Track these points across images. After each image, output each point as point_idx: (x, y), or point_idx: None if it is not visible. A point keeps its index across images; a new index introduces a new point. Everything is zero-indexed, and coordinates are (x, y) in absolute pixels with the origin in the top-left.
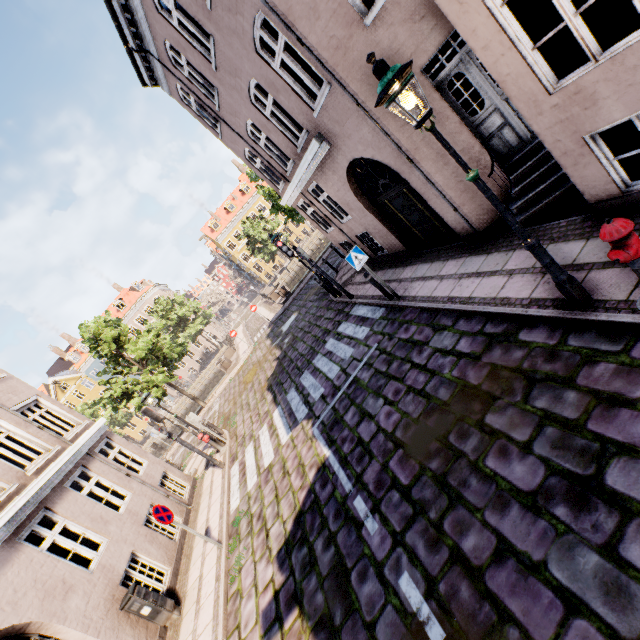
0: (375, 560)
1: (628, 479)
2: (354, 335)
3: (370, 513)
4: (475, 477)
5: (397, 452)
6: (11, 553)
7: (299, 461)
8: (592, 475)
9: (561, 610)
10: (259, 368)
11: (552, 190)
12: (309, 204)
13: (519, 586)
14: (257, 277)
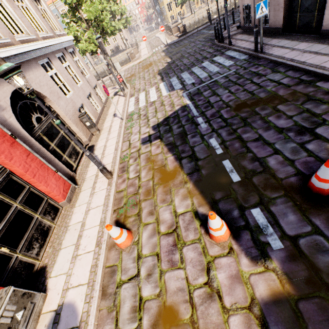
0: (201, 134)
1: (325, 131)
2: (223, 63)
3: (204, 122)
4: (260, 121)
5: (227, 108)
6: (36, 65)
7: (171, 102)
8: (311, 128)
9: (272, 153)
10: (154, 64)
11: None
12: None
13: (260, 147)
14: (165, 14)
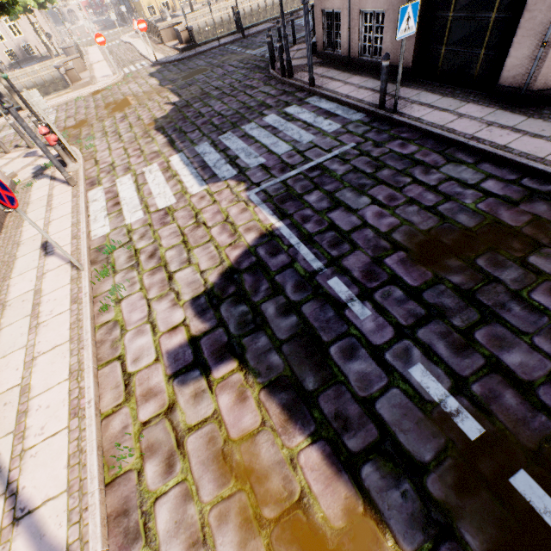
0: (369, 343)
1: None
2: (315, 124)
3: (357, 298)
4: (518, 305)
5: (397, 253)
6: None
7: (225, 218)
8: None
9: None
10: (137, 103)
11: None
12: None
13: None
14: None
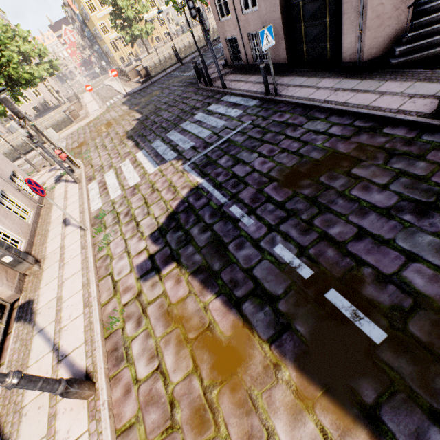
0: (252, 238)
1: None
2: (226, 113)
3: (246, 215)
4: (342, 199)
5: (272, 184)
6: None
7: (170, 184)
8: (432, 202)
9: (403, 260)
10: (115, 123)
11: (428, 48)
12: None
13: (373, 250)
14: (111, 55)
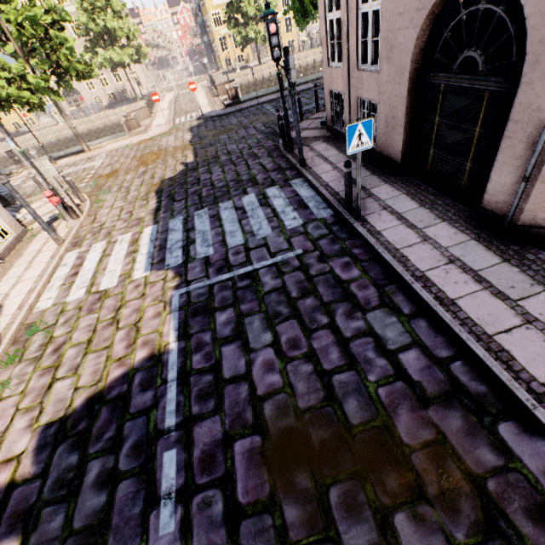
0: None
1: None
2: (281, 214)
3: (175, 496)
4: None
5: (253, 437)
6: None
7: (137, 321)
8: None
9: None
10: (162, 158)
11: None
12: (342, 3)
13: None
14: (217, 53)
